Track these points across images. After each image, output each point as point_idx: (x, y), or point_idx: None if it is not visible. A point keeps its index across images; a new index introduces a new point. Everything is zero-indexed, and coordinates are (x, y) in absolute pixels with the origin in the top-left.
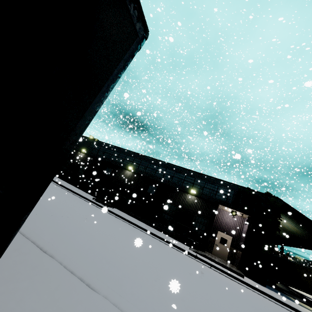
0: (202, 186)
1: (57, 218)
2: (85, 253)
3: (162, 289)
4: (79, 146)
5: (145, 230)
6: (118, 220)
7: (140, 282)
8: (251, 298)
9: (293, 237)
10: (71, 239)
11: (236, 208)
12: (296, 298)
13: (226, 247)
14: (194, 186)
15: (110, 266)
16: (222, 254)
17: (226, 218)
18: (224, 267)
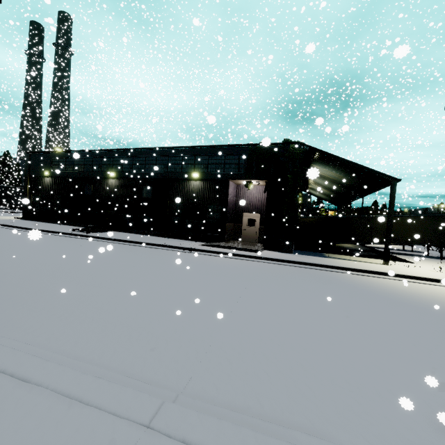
0: (205, 164)
1: None
2: None
3: (38, 289)
4: (39, 170)
5: (137, 243)
6: (96, 243)
7: (0, 291)
8: (235, 268)
9: (346, 187)
10: None
11: (250, 176)
12: (364, 253)
13: (256, 228)
14: (197, 168)
15: None
16: (252, 237)
17: (250, 194)
18: (238, 250)
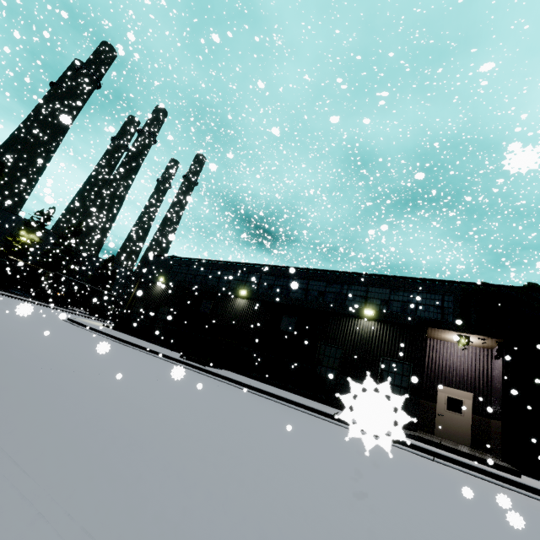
0: (384, 299)
1: (59, 373)
2: (73, 425)
3: (282, 503)
4: (154, 275)
5: (282, 400)
6: (224, 385)
7: (211, 488)
8: None
9: None
10: (58, 401)
11: (467, 329)
12: None
13: (463, 418)
14: (369, 303)
15: (133, 451)
16: (457, 433)
17: (451, 356)
18: (467, 458)
